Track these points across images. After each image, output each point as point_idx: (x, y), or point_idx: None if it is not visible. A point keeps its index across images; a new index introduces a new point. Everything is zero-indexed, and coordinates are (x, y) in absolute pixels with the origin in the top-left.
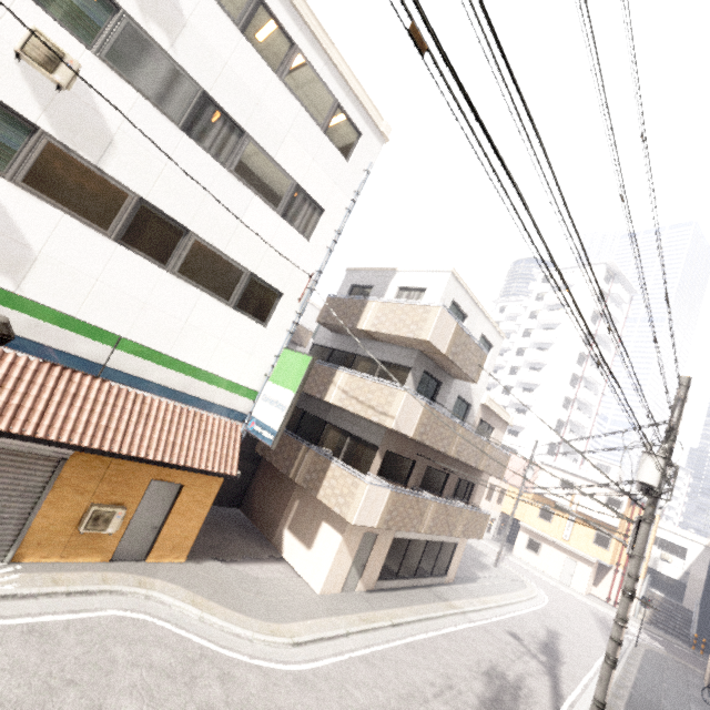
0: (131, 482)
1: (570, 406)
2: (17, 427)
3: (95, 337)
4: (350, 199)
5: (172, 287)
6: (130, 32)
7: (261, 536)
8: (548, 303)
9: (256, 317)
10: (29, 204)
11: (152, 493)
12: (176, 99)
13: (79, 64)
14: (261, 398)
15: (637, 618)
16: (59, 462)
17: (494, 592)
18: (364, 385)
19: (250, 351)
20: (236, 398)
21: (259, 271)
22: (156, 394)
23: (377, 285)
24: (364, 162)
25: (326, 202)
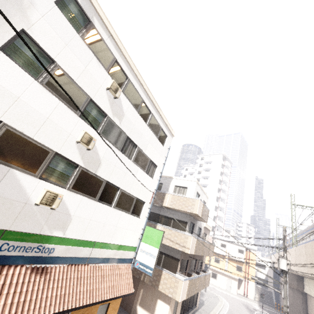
0: (92, 310)
1: (217, 209)
2: (65, 306)
3: (87, 245)
4: (164, 159)
5: (113, 213)
6: (109, 122)
7: (124, 311)
8: (204, 168)
9: (136, 214)
10: (72, 196)
11: (98, 312)
12: (120, 141)
13: (96, 140)
14: (139, 251)
15: (255, 300)
16: (68, 313)
17: (212, 307)
18: (172, 233)
19: (134, 230)
20: (129, 253)
21: (138, 196)
22: (104, 262)
23: (165, 183)
24: (167, 145)
25: (158, 163)
